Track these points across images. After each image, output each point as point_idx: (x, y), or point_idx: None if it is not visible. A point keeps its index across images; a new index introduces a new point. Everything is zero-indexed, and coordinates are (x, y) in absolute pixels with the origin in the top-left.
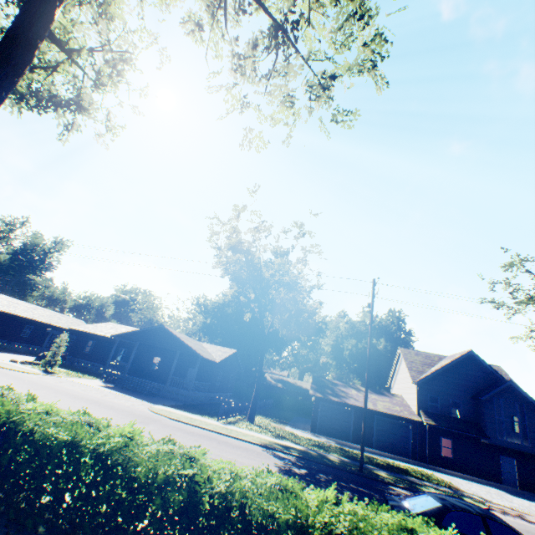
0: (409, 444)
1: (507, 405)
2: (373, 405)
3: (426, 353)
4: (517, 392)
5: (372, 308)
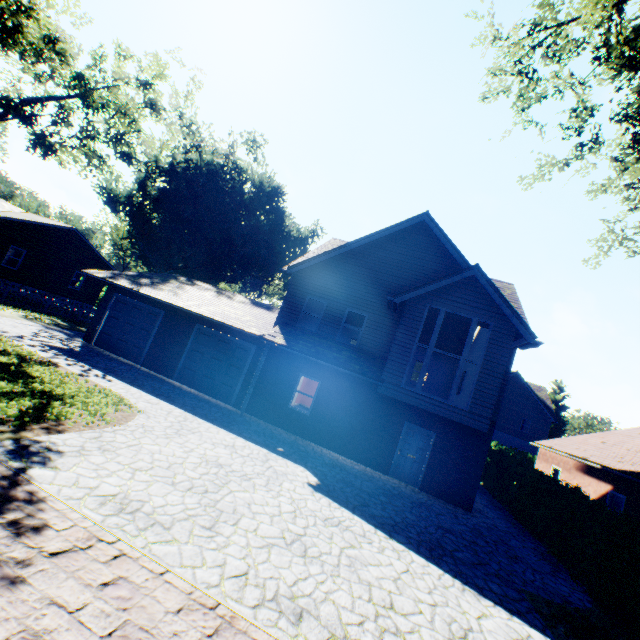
0: (239, 380)
1: None
2: (197, 305)
3: None
4: (488, 298)
5: None
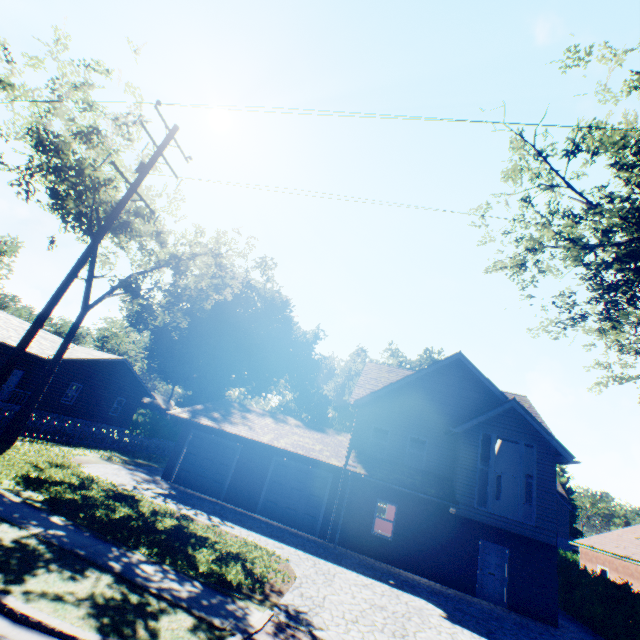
0: (320, 509)
1: (524, 458)
2: (274, 437)
3: (409, 371)
4: (527, 423)
5: (142, 171)
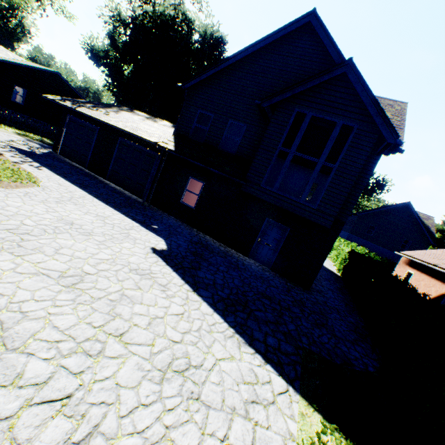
0: (147, 181)
1: None
2: (118, 121)
3: None
4: (358, 100)
5: None
